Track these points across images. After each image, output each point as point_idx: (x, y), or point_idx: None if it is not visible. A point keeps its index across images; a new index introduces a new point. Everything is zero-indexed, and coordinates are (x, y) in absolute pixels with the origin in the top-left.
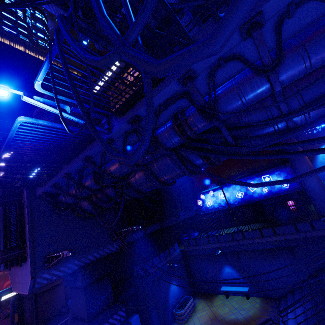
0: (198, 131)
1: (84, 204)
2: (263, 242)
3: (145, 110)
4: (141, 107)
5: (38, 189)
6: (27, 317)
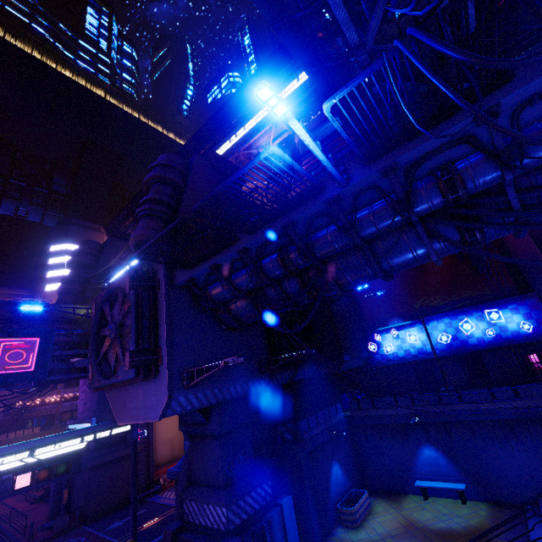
0: (472, 191)
1: (237, 305)
2: (496, 409)
3: (409, 156)
4: (408, 151)
5: (181, 274)
6: (78, 501)
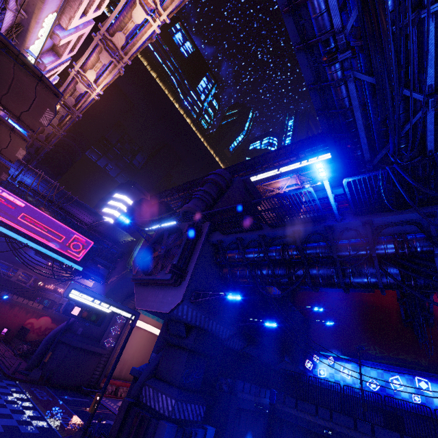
0: (413, 252)
1: (238, 270)
2: None
3: (381, 220)
4: (381, 217)
5: (216, 235)
6: (49, 367)
